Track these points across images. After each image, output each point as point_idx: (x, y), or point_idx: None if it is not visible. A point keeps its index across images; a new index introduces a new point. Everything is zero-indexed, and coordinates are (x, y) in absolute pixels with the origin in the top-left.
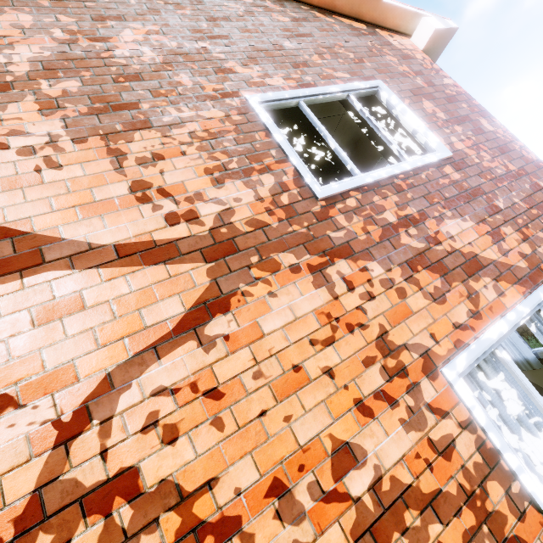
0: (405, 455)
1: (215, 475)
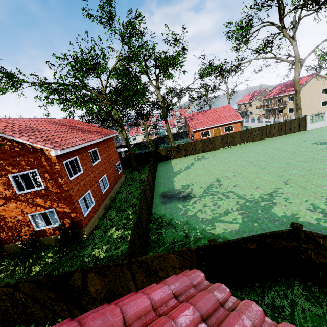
0: (21, 218)
1: (5, 215)
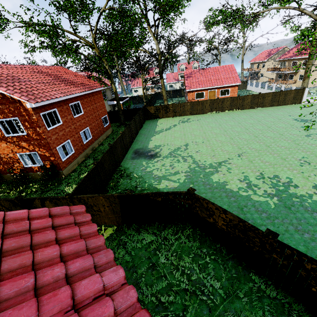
0: (12, 156)
1: None
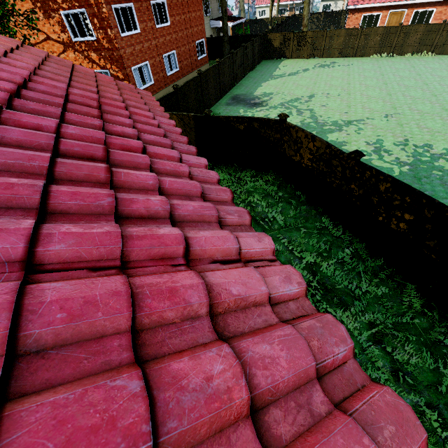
0: None
1: None
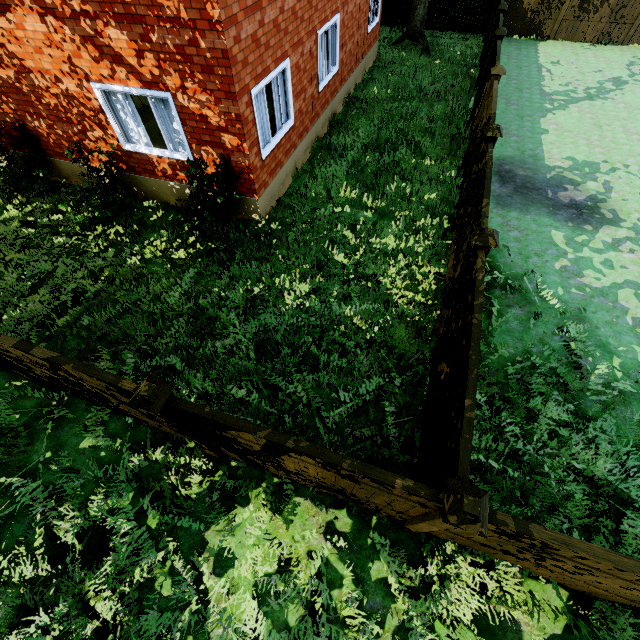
0: (76, 91)
1: (25, 59)
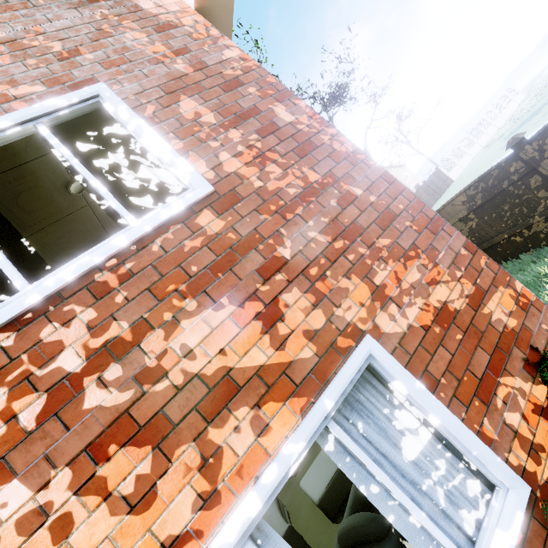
0: None
1: None
